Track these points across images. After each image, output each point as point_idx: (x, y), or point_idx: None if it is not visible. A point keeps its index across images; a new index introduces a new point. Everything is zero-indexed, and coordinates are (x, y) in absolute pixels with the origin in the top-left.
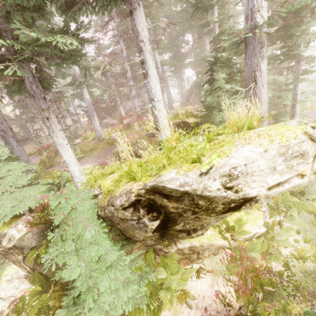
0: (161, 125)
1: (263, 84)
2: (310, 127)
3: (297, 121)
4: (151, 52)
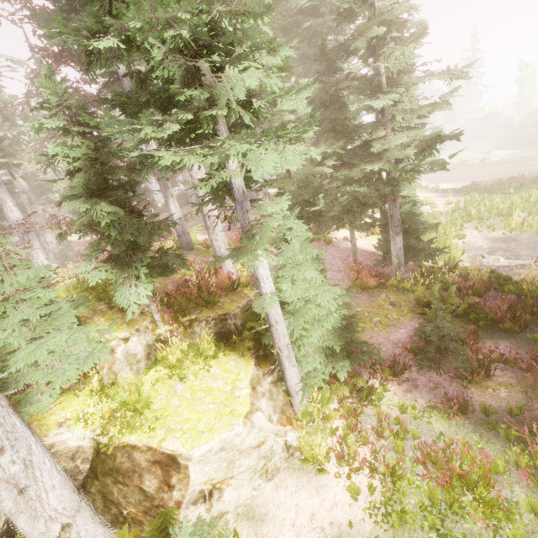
0: None
1: None
2: None
3: None
4: None
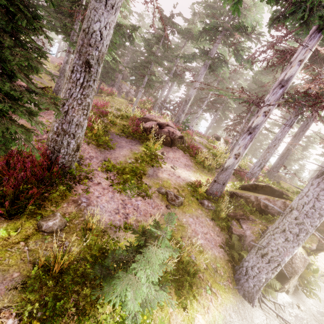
0: None
1: None
2: None
3: None
4: None
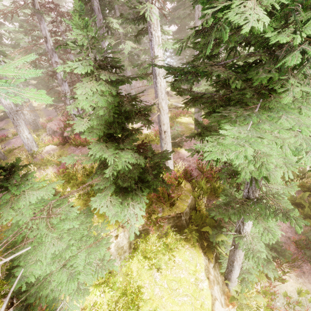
0: None
1: None
2: None
3: None
4: None
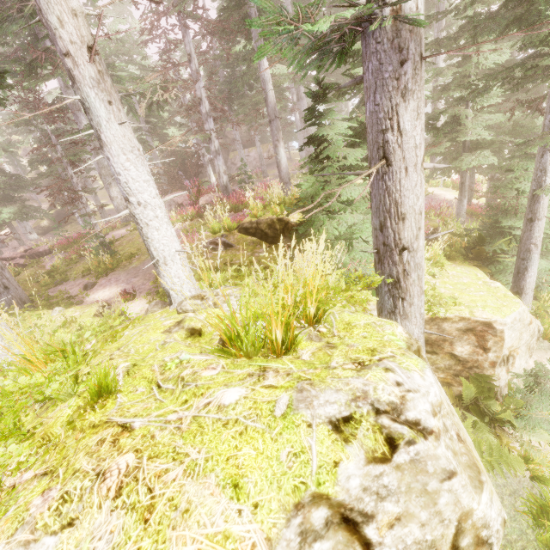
0: (158, 256)
1: (407, 168)
2: (385, 435)
3: (352, 391)
4: (100, 81)
